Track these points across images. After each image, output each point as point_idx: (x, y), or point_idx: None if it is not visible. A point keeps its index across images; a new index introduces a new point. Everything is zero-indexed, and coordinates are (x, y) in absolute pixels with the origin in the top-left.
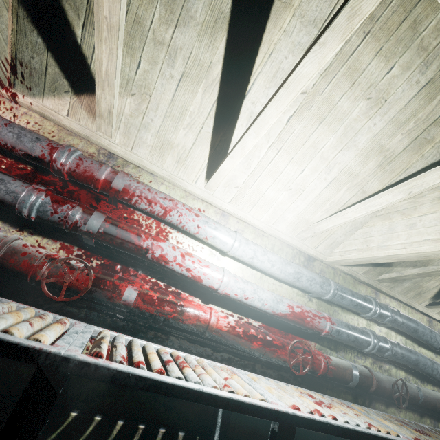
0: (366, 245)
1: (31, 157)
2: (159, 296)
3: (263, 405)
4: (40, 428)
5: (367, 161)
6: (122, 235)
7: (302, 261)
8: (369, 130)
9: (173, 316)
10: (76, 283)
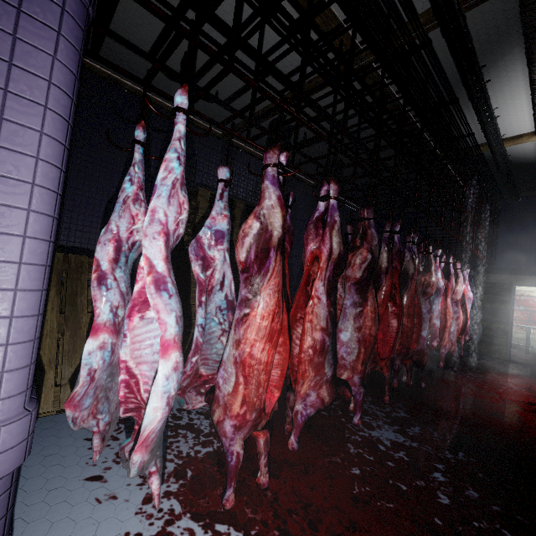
0: None
1: None
2: None
3: None
4: (530, 333)
5: None
6: (529, 309)
7: None
8: None
9: None
10: (524, 319)
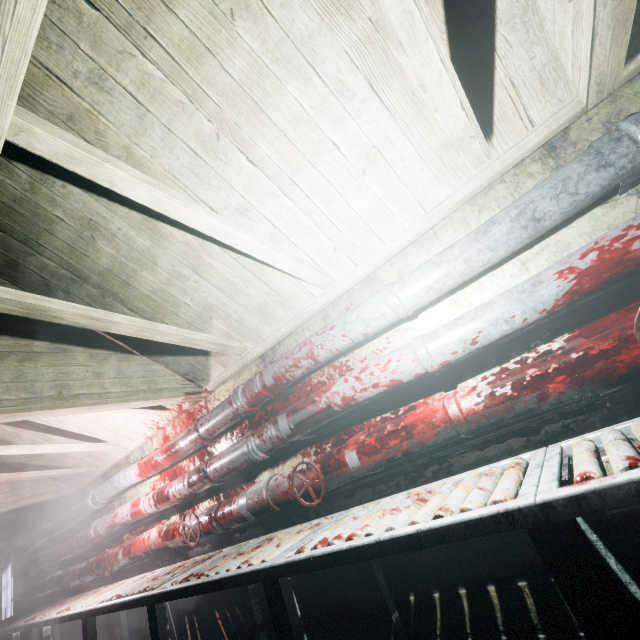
0: (567, 3)
1: (234, 419)
2: (376, 437)
3: (474, 517)
4: (292, 629)
5: (350, 1)
6: (304, 415)
7: (539, 171)
8: (286, 6)
9: (406, 446)
10: (314, 482)
